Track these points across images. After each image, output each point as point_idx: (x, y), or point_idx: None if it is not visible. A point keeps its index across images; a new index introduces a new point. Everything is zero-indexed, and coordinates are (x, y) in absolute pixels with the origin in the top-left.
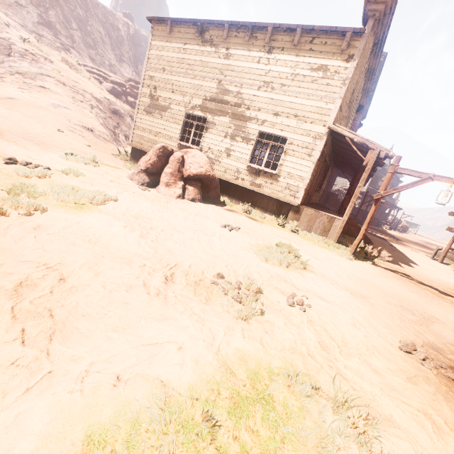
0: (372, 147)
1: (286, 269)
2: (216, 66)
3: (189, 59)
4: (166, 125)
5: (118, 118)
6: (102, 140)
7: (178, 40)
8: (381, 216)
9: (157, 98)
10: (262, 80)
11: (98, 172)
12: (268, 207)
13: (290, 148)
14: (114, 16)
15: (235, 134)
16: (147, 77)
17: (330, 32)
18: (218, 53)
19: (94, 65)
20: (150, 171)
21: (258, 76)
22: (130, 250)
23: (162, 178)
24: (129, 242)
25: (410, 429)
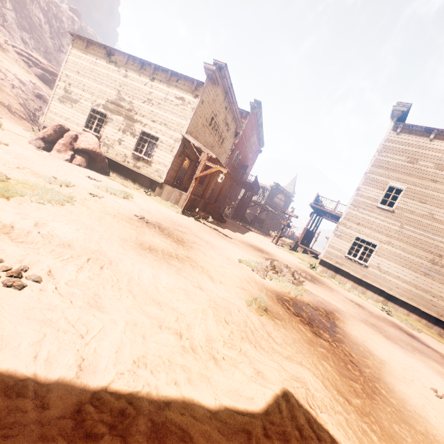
0: (204, 151)
1: (109, 194)
2: (117, 80)
3: (99, 70)
4: (75, 114)
5: (41, 103)
6: (18, 116)
7: (92, 55)
8: (277, 226)
9: (71, 92)
10: (147, 97)
11: (1, 132)
12: (144, 183)
13: (160, 145)
14: (59, 8)
15: (126, 130)
16: (64, 75)
17: (187, 79)
18: (119, 72)
19: (26, 48)
20: (46, 139)
21: (144, 94)
22: (3, 158)
23: (55, 146)
24: (5, 156)
25: (95, 210)
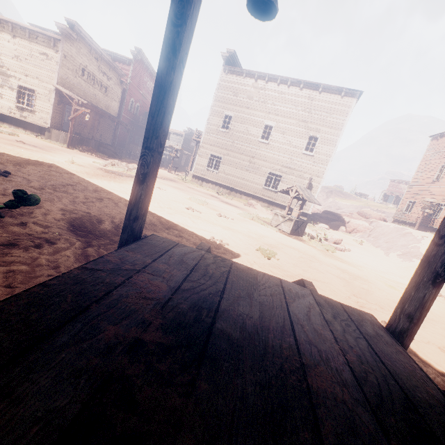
0: (75, 98)
1: None
2: None
3: None
4: None
5: None
6: None
7: None
8: None
9: None
10: (14, 54)
11: None
12: (34, 130)
13: (38, 96)
14: None
15: (4, 85)
16: None
17: (45, 36)
18: None
19: None
20: None
21: (11, 51)
22: None
23: None
24: None
25: None
